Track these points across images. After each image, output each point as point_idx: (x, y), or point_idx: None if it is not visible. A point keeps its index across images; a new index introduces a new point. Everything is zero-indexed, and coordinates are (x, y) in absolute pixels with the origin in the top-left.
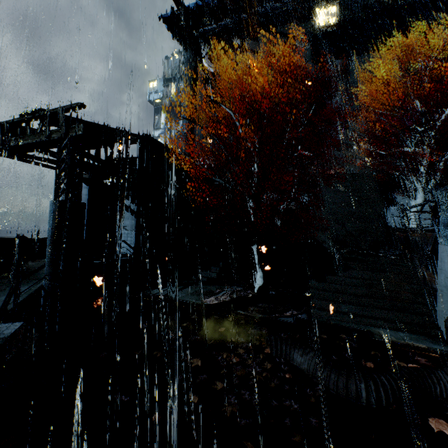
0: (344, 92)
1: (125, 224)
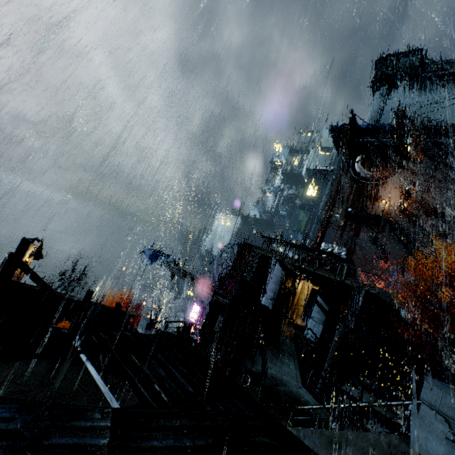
0: None
1: (314, 315)
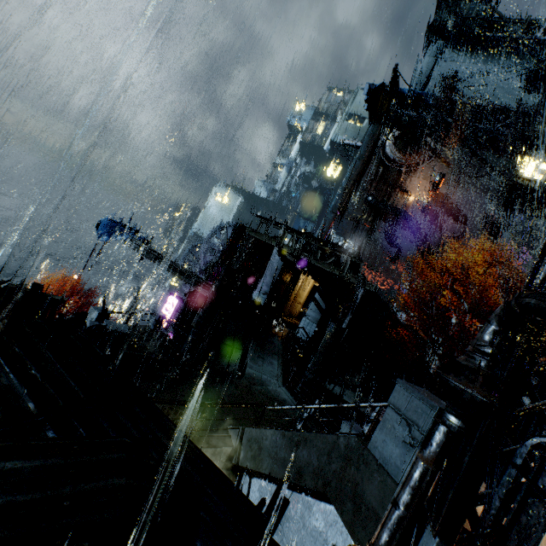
0: (517, 247)
1: (309, 314)
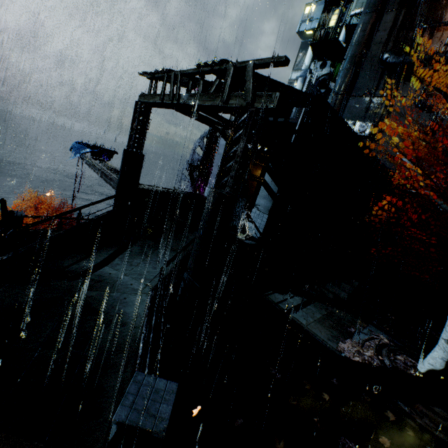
0: None
1: (259, 202)
